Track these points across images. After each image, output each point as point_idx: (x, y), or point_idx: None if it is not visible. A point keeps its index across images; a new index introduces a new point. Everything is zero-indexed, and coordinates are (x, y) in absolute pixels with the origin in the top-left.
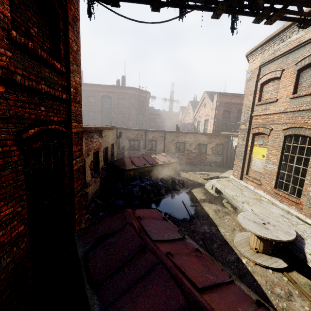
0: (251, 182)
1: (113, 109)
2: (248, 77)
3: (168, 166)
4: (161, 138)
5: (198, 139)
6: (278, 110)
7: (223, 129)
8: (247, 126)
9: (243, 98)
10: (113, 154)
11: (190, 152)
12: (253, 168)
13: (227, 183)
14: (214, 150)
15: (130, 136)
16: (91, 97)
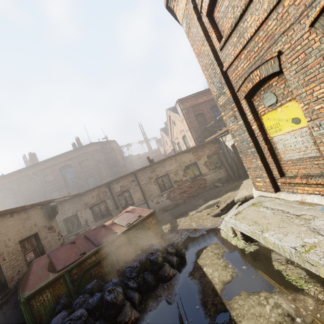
0: (305, 187)
1: (79, 176)
2: (185, 28)
3: (141, 227)
4: (132, 183)
5: (182, 161)
6: (266, 8)
7: (206, 135)
8: (228, 93)
9: (208, 93)
10: (44, 251)
11: (181, 183)
12: (288, 157)
13: (257, 214)
14: (210, 165)
15: (90, 201)
16: (48, 175)
